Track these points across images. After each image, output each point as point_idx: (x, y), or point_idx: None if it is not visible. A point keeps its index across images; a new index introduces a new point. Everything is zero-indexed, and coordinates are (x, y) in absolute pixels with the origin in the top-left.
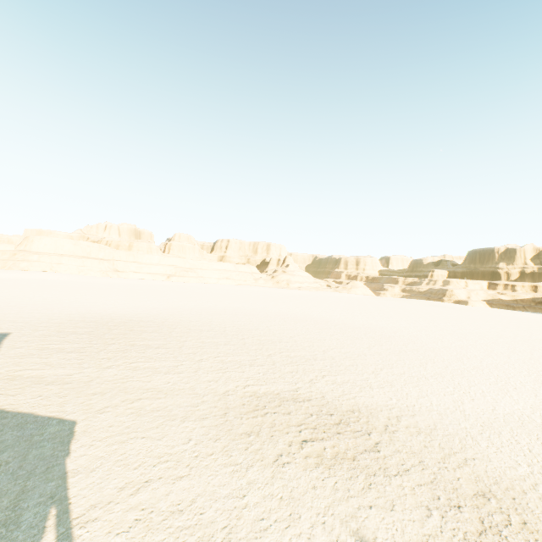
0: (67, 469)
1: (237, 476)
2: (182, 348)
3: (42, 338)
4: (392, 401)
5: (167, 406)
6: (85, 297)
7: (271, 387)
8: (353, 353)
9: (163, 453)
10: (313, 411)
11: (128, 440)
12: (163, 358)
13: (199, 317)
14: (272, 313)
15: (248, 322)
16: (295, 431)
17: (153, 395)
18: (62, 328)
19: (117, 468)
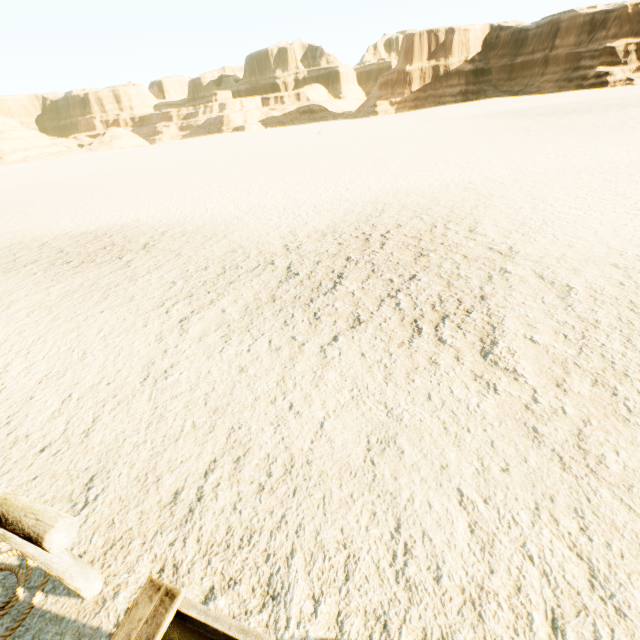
0: None
1: None
2: None
3: None
4: (7, 225)
5: None
6: None
7: None
8: (16, 205)
9: None
10: None
11: None
12: None
13: None
14: None
15: None
16: None
17: None
18: None
19: None
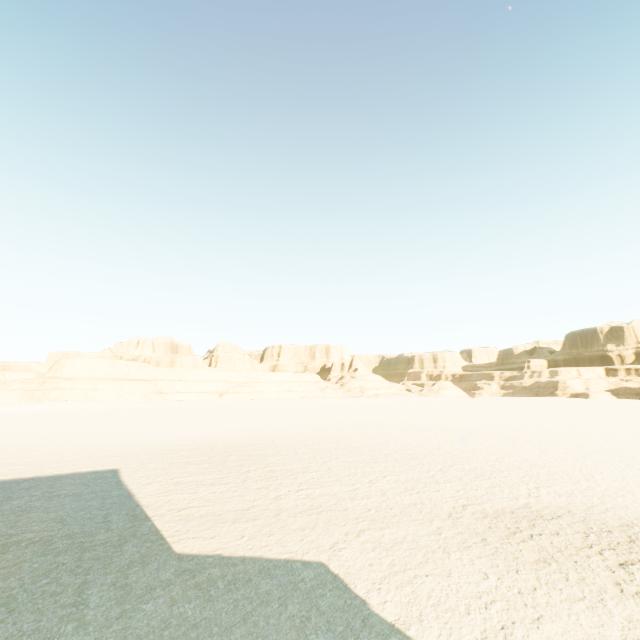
0: (387, 620)
1: (602, 613)
2: (332, 470)
3: (161, 471)
4: None
5: (405, 537)
6: (152, 424)
7: (494, 505)
8: (533, 460)
9: (476, 592)
10: (582, 528)
11: (413, 580)
12: (325, 483)
13: (305, 435)
14: (380, 425)
15: (367, 436)
16: (594, 554)
17: (372, 525)
18: (168, 458)
19: (445, 615)
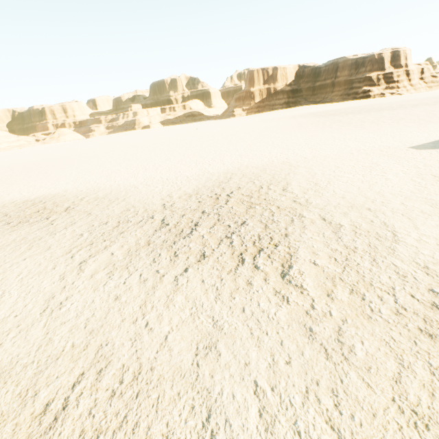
0: None
1: None
2: None
3: None
4: None
5: None
6: None
7: None
8: None
9: None
10: None
11: None
12: None
13: None
14: None
15: None
16: None
17: None
18: None
19: None
